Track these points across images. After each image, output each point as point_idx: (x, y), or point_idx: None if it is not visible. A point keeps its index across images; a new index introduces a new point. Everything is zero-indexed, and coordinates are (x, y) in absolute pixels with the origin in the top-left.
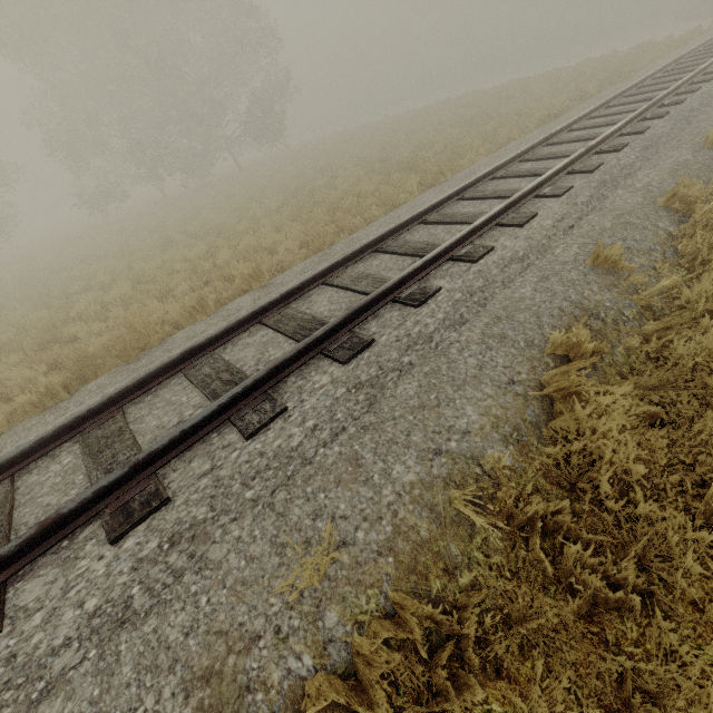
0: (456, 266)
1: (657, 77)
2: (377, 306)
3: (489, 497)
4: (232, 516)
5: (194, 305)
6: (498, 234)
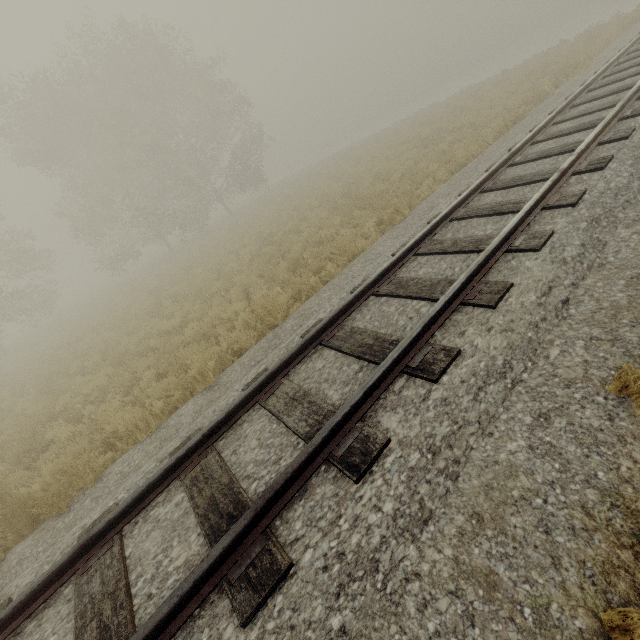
0: (410, 386)
1: (621, 62)
2: (303, 476)
3: None
4: None
5: (135, 424)
6: (464, 321)
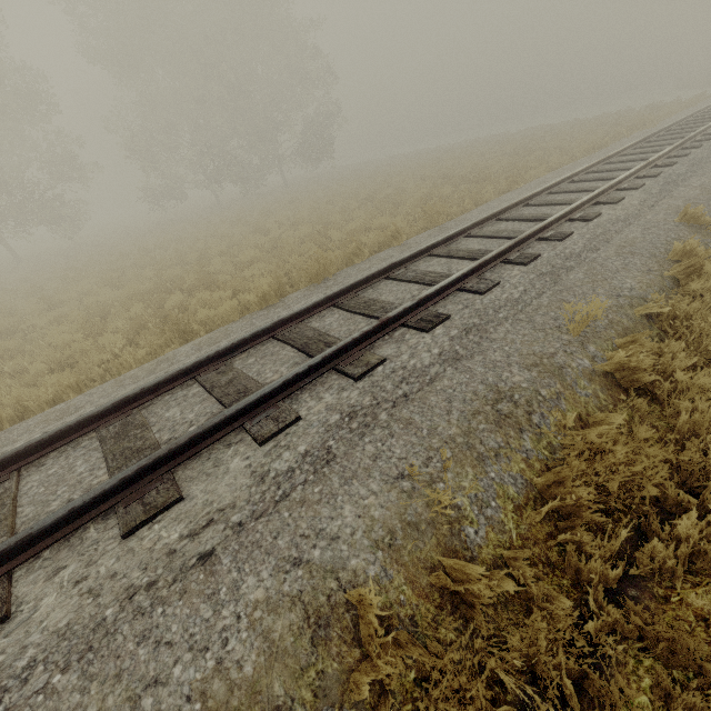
0: (576, 224)
1: (682, 124)
2: (530, 241)
3: (655, 316)
4: (496, 323)
5: (352, 253)
6: (598, 208)
